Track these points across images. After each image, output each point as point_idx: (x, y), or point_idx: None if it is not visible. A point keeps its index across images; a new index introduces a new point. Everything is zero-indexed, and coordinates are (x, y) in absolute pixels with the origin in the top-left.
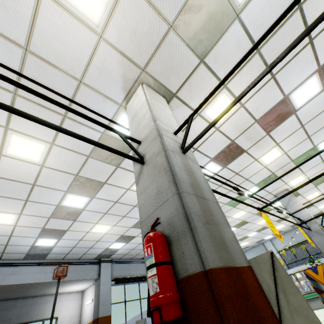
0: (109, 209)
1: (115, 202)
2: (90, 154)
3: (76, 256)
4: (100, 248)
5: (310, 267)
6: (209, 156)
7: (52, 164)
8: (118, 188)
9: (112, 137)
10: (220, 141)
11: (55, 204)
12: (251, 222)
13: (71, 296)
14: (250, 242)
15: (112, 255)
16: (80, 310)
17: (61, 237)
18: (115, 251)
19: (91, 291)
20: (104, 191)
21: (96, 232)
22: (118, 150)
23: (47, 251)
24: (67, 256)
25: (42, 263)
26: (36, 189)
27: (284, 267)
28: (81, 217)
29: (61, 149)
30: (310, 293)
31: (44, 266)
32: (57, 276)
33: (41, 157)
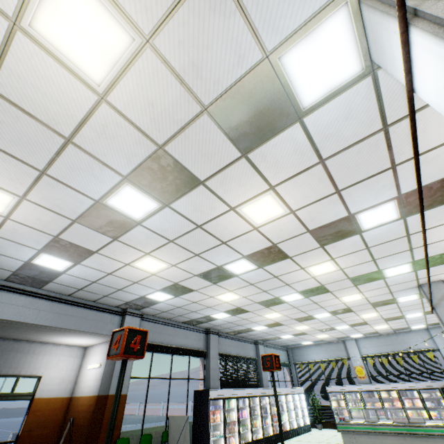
0: (181, 235)
1: (197, 225)
2: (210, 105)
3: (91, 297)
4: (134, 294)
5: (404, 388)
6: (401, 188)
7: (123, 102)
8: (217, 201)
9: (278, 76)
10: (443, 165)
11: (94, 197)
12: (356, 312)
13: (67, 350)
14: (330, 336)
15: (145, 308)
16: (77, 373)
17: (80, 261)
18: (152, 304)
19: (101, 352)
20: (190, 199)
21: (140, 267)
22: (268, 114)
23: (48, 278)
24: (78, 293)
25: (36, 294)
26: (69, 151)
27: (365, 379)
28: (128, 236)
29: (160, 65)
30: (408, 427)
31: (38, 298)
32: (124, 355)
33: (108, 73)
